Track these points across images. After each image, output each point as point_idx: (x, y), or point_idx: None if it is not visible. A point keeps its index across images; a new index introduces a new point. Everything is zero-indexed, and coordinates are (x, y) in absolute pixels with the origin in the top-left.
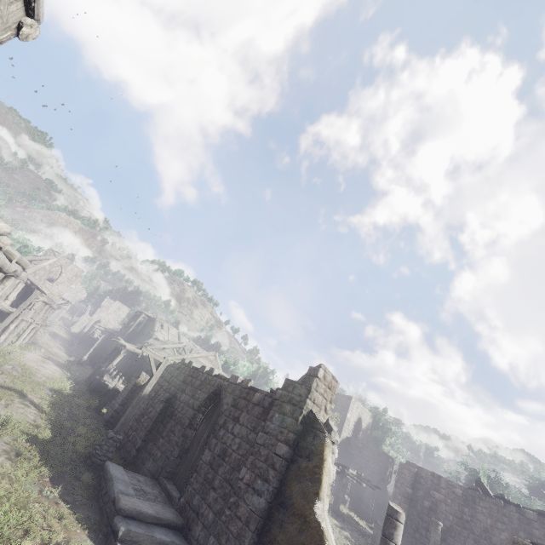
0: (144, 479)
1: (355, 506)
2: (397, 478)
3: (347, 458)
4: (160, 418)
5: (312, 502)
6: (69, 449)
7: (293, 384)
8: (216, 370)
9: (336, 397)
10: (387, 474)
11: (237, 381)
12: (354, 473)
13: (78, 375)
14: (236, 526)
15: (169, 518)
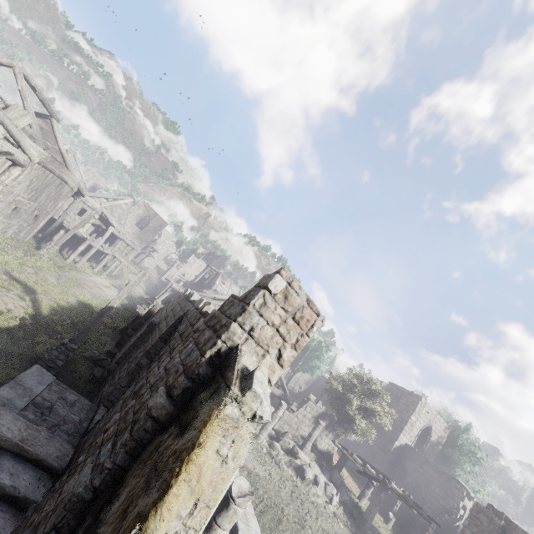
0: (77, 399)
1: (404, 529)
2: (467, 522)
3: (402, 469)
4: (139, 343)
5: (124, 532)
6: (28, 345)
7: (233, 301)
8: (196, 295)
9: (400, 392)
10: (457, 509)
11: (199, 304)
12: (399, 491)
13: (131, 304)
14: (48, 507)
15: (41, 453)
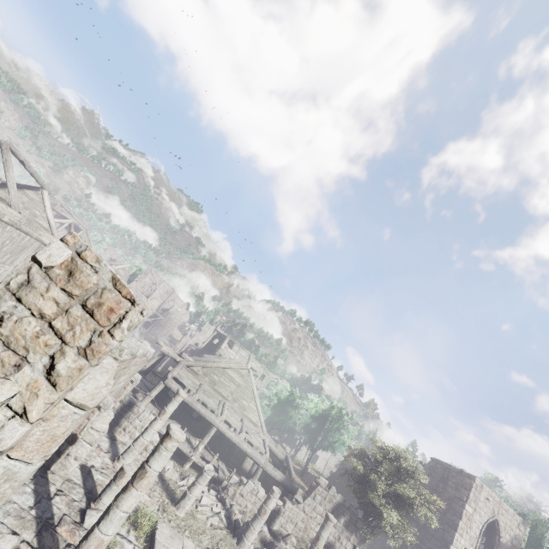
0: None
1: None
2: None
3: None
4: None
5: None
6: None
7: None
8: None
9: (447, 471)
10: None
11: None
12: None
13: None
14: None
15: None
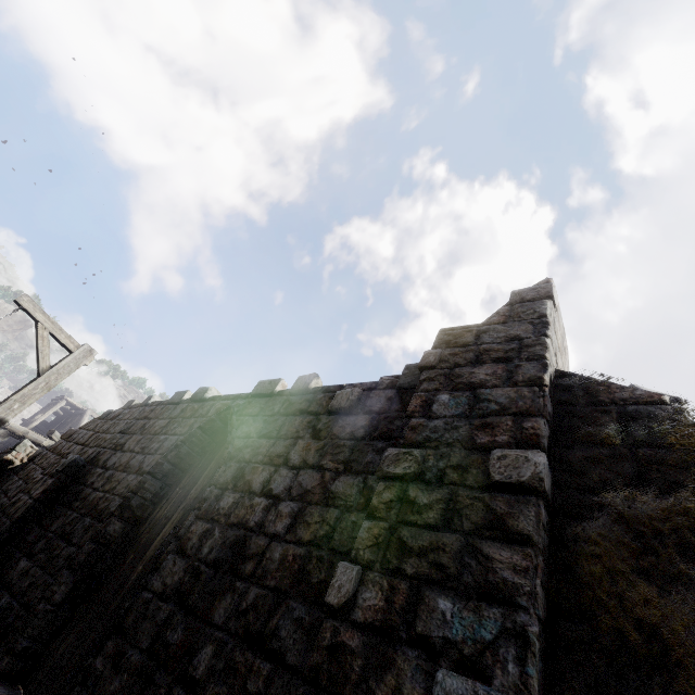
0: None
1: None
2: None
3: None
4: (38, 512)
5: None
6: None
7: (473, 329)
8: (214, 389)
9: None
10: None
11: (275, 387)
12: None
13: None
14: None
15: None
